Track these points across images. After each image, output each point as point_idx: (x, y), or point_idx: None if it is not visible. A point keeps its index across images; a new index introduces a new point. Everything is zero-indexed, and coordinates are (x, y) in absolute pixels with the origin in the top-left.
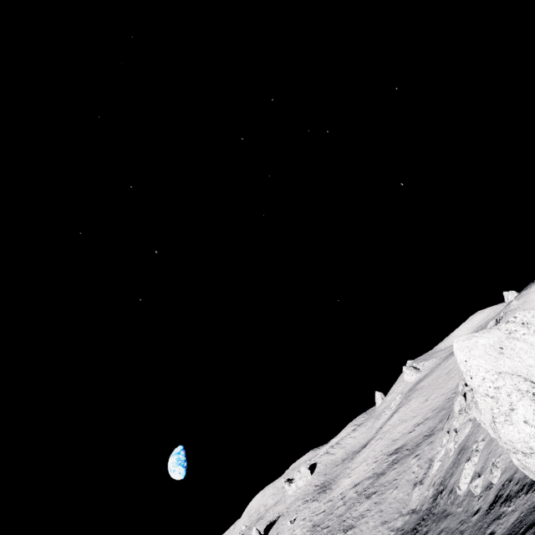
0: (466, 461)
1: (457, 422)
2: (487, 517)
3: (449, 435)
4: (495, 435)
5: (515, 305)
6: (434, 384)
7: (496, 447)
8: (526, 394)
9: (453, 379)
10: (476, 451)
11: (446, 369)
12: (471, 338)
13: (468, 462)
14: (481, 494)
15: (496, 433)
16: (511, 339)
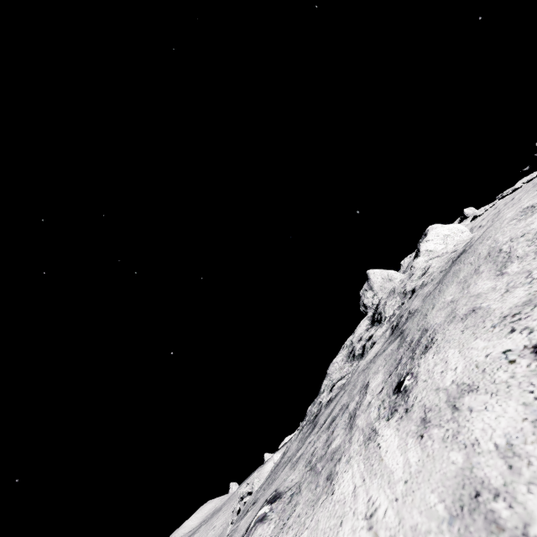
0: None
1: None
2: None
3: None
4: None
5: (256, 475)
6: None
7: None
8: None
9: None
10: None
11: None
12: (277, 454)
13: None
14: None
15: None
16: None
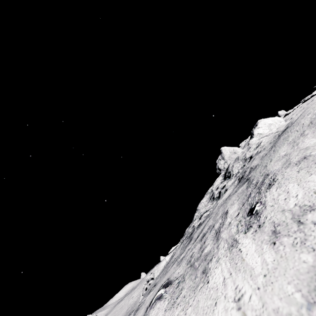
0: None
1: None
2: None
3: None
4: None
5: (156, 268)
6: (113, 315)
7: None
8: None
9: (125, 308)
10: None
11: (120, 306)
12: (168, 256)
13: None
14: None
15: None
16: None
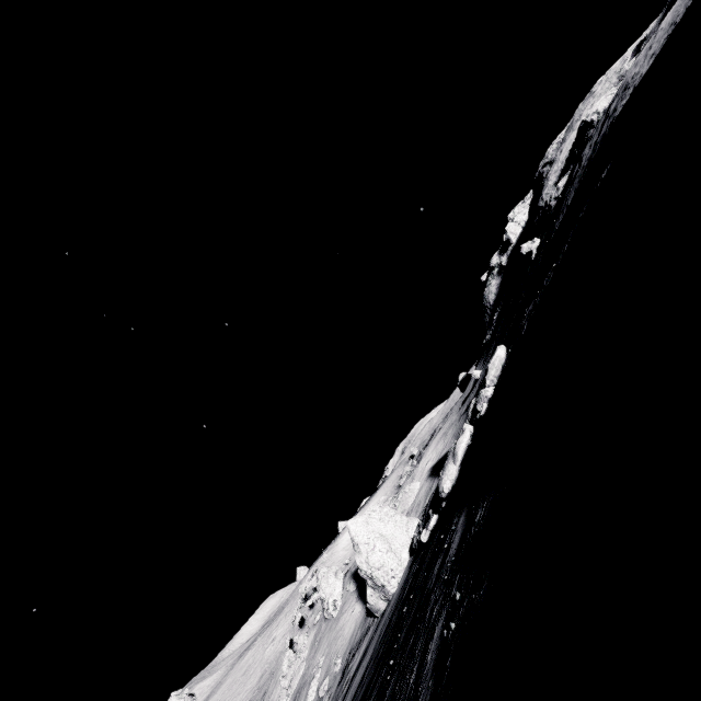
0: (312, 680)
1: (287, 679)
2: (340, 685)
3: (279, 697)
4: (367, 566)
5: (326, 557)
6: (226, 696)
7: (337, 646)
8: (379, 538)
9: (254, 674)
10: (319, 668)
11: (243, 668)
12: (356, 518)
13: (314, 680)
14: (329, 687)
15: (368, 564)
16: (370, 518)
